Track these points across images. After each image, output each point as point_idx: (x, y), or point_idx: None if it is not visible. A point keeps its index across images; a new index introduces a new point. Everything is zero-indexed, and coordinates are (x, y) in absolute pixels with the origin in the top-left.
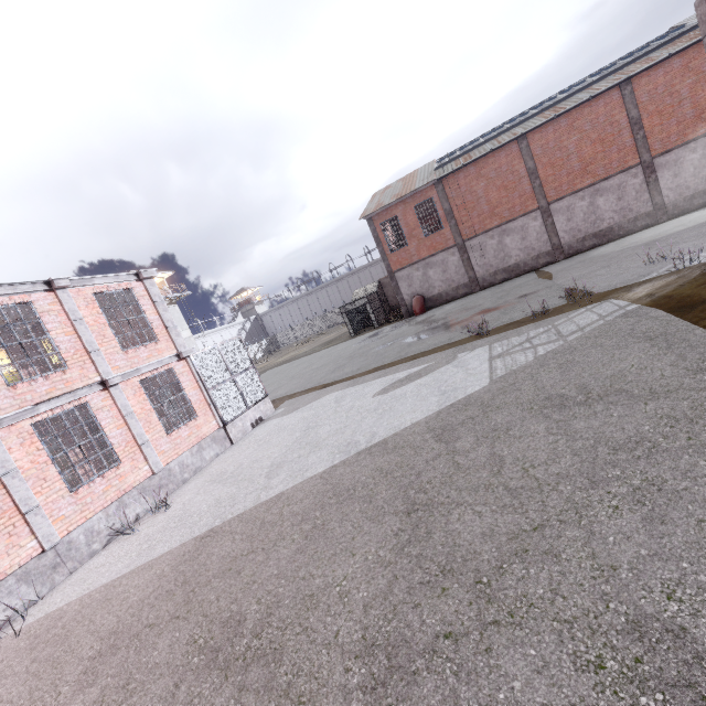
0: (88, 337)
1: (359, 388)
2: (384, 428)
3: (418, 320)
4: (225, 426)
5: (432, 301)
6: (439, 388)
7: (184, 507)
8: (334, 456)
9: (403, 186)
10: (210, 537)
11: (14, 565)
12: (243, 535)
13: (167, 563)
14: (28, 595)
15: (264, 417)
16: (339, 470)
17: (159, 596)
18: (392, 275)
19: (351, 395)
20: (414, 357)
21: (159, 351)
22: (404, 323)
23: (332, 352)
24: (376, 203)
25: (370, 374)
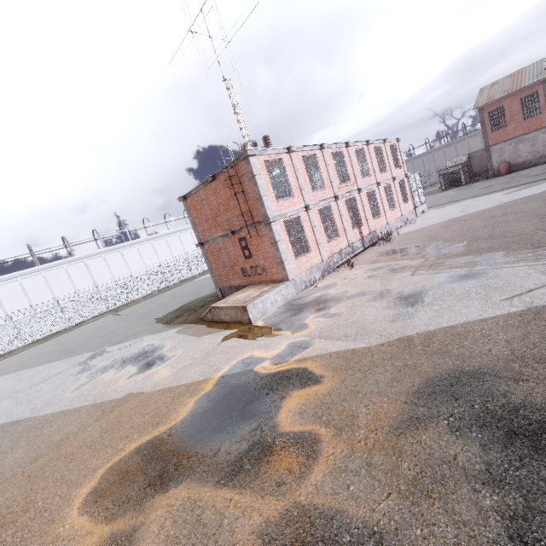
0: (390, 161)
1: (485, 197)
2: (518, 197)
3: (506, 177)
4: (415, 208)
5: (516, 167)
6: (544, 187)
7: (424, 222)
8: (495, 204)
9: (512, 83)
10: (454, 219)
11: (384, 224)
12: (471, 215)
13: (441, 223)
14: (386, 233)
15: (424, 211)
16: (503, 204)
17: (451, 223)
18: (487, 148)
19: (482, 198)
20: (517, 186)
21: (401, 172)
22: (492, 180)
23: (435, 196)
24: (487, 97)
25: (487, 194)
